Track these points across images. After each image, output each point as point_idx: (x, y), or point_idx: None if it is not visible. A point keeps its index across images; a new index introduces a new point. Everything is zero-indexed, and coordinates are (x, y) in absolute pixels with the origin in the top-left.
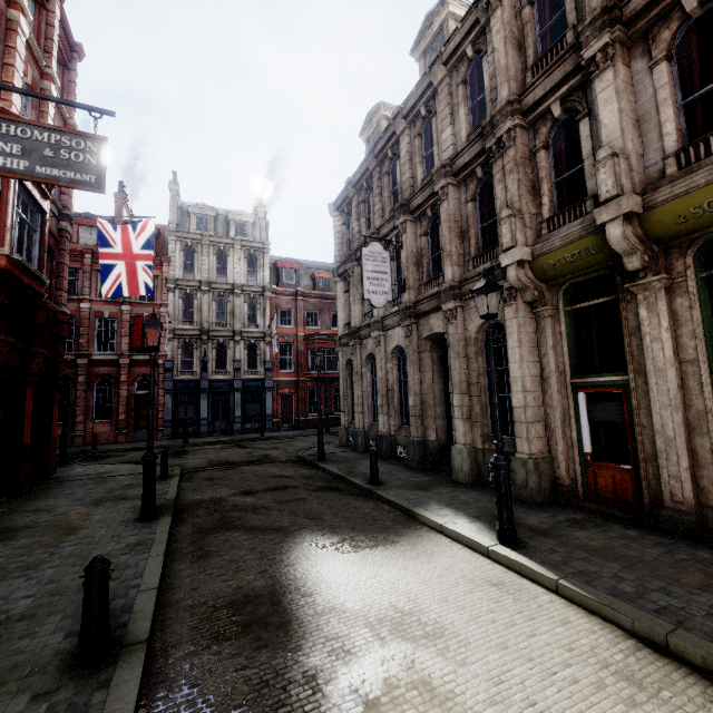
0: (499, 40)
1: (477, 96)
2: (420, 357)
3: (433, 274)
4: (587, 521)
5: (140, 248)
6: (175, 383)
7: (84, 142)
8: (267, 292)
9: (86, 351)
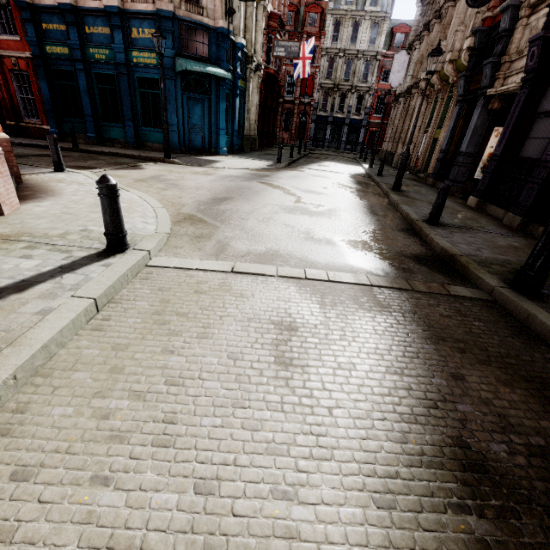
0: None
1: None
2: (406, 115)
3: None
4: None
5: (308, 54)
6: (317, 117)
7: (296, 44)
8: (379, 56)
9: (282, 95)
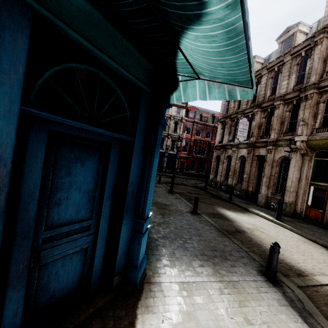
0: (317, 57)
1: (301, 71)
2: (252, 161)
3: (264, 133)
4: (303, 222)
5: None
6: None
7: None
8: (183, 120)
9: None
